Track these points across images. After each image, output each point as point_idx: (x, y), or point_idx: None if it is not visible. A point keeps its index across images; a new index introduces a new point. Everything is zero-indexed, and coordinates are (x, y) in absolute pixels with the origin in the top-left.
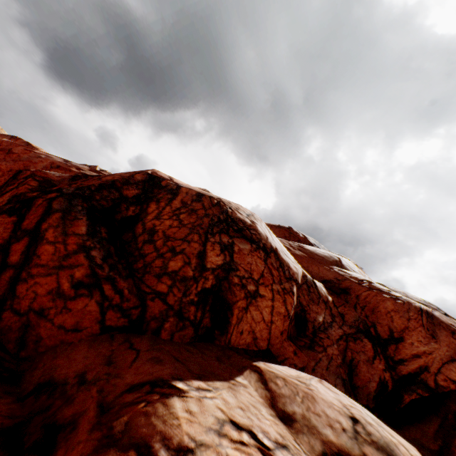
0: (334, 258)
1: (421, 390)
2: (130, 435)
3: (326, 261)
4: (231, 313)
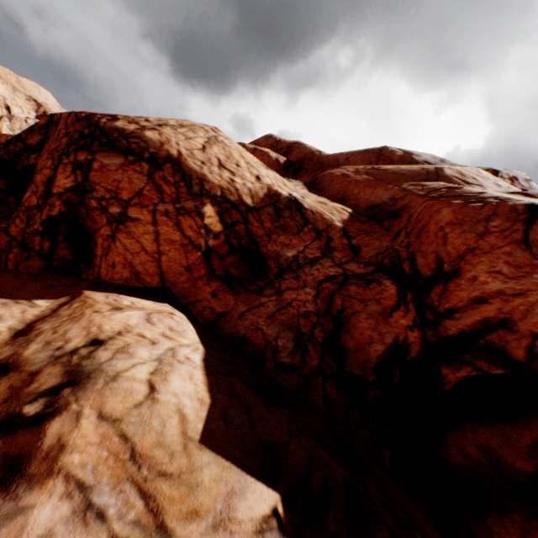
0: (427, 170)
1: (487, 363)
2: None
3: (406, 178)
4: (95, 243)
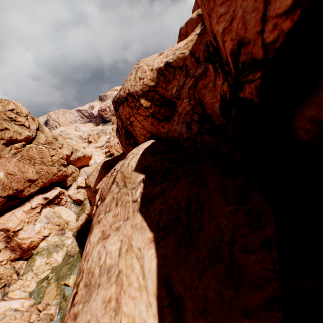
0: None
1: (252, 74)
2: None
3: None
4: (133, 134)
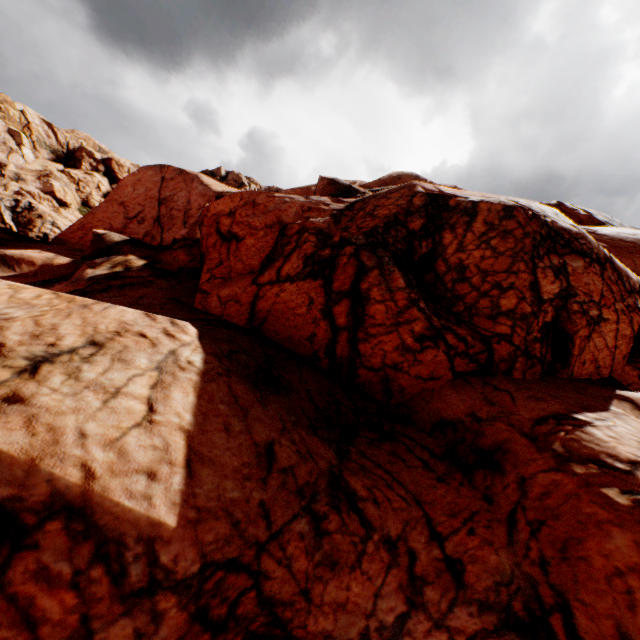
0: None
1: None
2: (576, 454)
3: None
4: (572, 344)
